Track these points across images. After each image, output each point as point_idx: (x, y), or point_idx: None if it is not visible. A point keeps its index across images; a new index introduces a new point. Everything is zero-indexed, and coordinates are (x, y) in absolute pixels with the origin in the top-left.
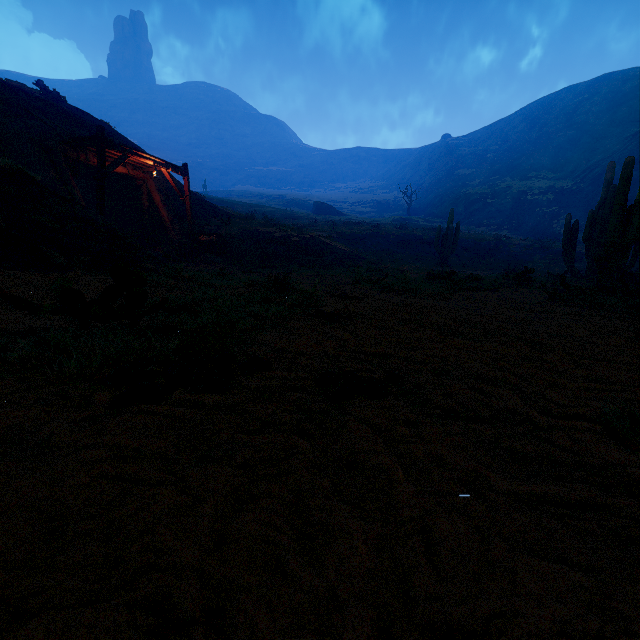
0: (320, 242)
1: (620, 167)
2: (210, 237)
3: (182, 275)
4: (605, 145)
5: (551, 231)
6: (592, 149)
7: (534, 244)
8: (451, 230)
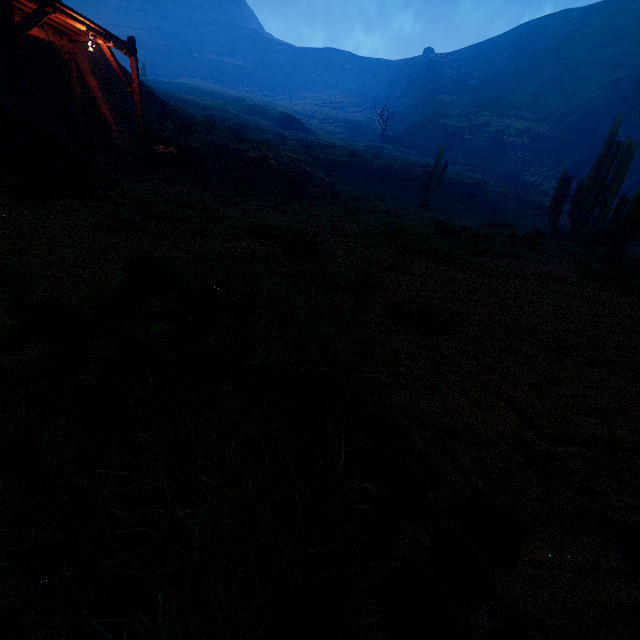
0: (300, 169)
1: (596, 116)
2: (168, 148)
3: (157, 211)
4: (585, 89)
5: (522, 179)
6: (572, 91)
7: (510, 193)
8: (439, 169)
